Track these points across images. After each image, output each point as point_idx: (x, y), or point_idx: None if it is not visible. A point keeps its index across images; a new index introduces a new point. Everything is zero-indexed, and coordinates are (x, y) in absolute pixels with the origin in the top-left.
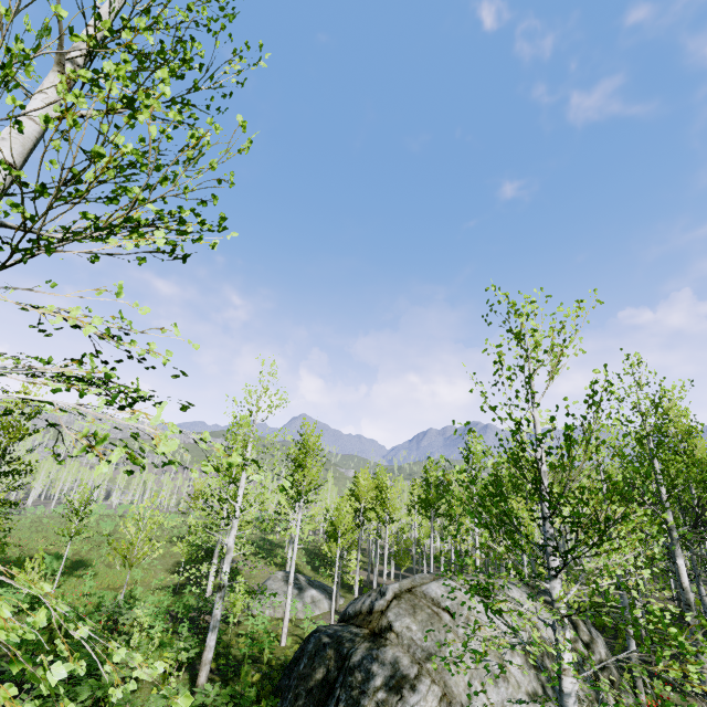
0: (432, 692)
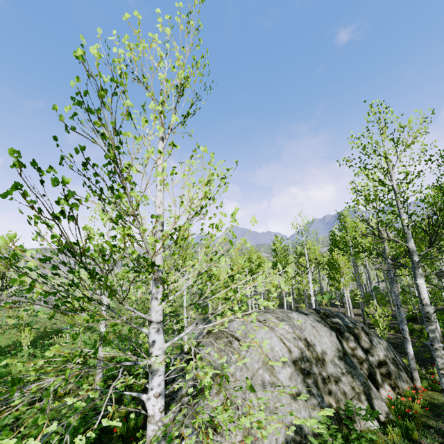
0: (217, 397)
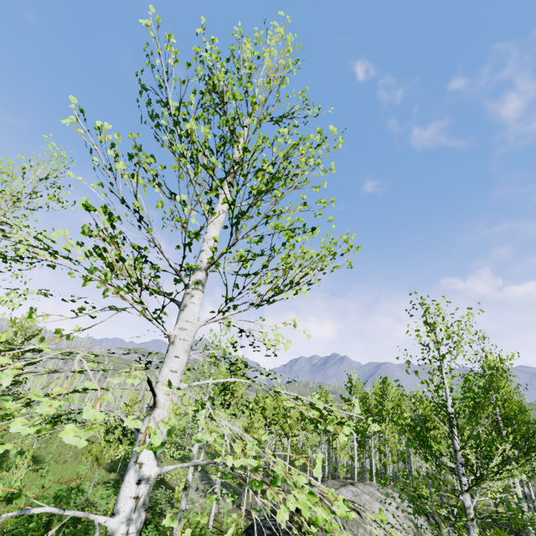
0: None
